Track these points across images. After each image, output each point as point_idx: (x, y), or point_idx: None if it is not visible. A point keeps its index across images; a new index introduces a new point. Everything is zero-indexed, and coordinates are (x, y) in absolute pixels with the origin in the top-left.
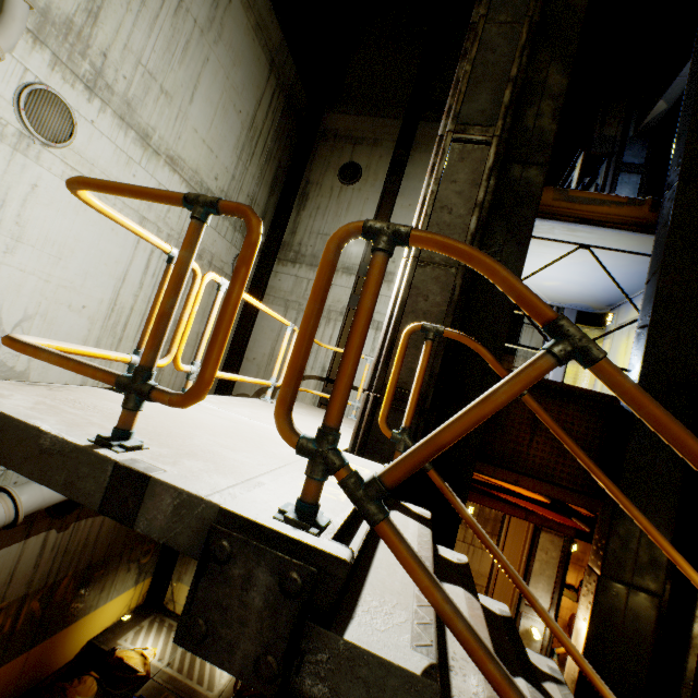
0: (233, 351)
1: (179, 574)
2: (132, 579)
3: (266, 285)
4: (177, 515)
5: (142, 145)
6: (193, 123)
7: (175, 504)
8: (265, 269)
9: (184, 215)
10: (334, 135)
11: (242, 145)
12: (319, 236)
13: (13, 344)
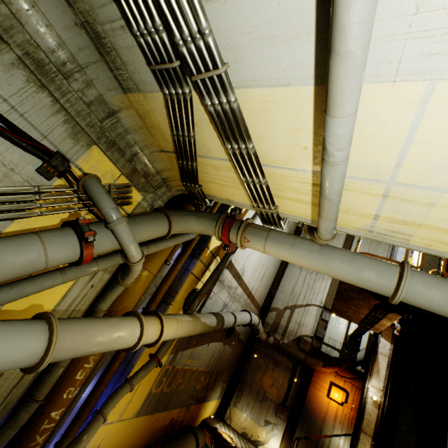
0: (272, 285)
1: (235, 402)
2: (219, 394)
3: None
4: None
5: None
6: None
7: None
8: None
9: None
10: None
11: None
12: None
13: (368, 253)
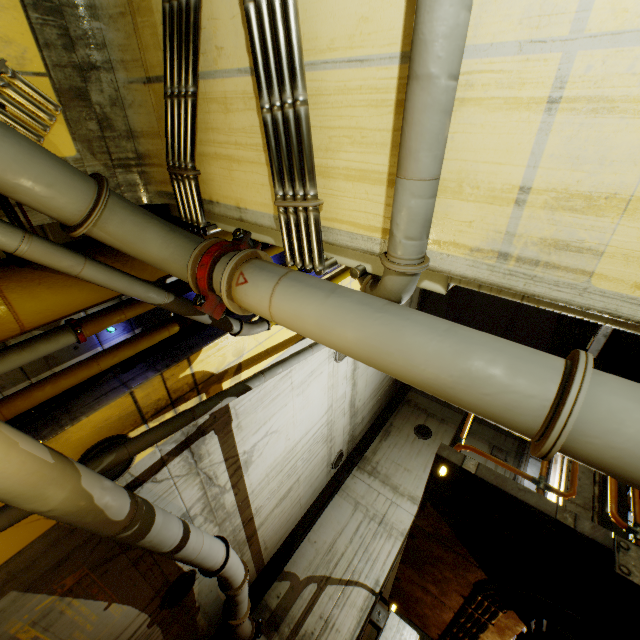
0: (299, 526)
1: None
2: None
3: (344, 481)
4: (593, 529)
5: (352, 372)
6: (368, 371)
7: (590, 525)
8: (346, 469)
9: (341, 412)
10: (414, 404)
11: (374, 389)
12: (393, 462)
13: (475, 448)
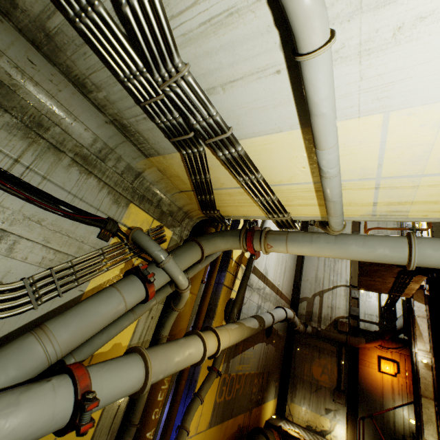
0: (296, 277)
1: (291, 397)
2: (273, 393)
3: None
4: None
5: None
6: None
7: None
8: None
9: None
10: None
11: None
12: None
13: (377, 227)
